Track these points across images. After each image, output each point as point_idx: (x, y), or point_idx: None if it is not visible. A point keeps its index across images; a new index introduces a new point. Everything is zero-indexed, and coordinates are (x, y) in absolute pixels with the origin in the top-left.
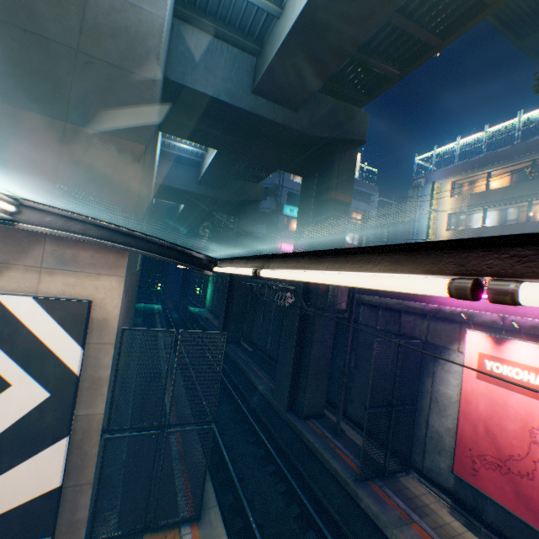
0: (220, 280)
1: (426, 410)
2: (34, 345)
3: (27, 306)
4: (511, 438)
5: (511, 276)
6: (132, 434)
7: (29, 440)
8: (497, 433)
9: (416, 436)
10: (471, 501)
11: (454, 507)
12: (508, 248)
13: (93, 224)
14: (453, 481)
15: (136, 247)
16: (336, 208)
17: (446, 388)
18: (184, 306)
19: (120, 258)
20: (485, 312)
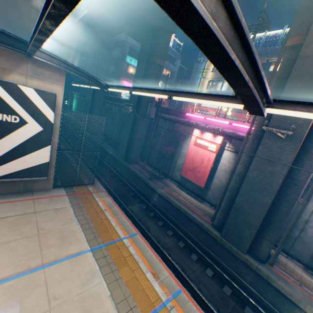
0: (82, 98)
1: (177, 158)
2: (36, 109)
3: (31, 92)
4: (197, 162)
5: (173, 96)
6: (69, 152)
7: (36, 144)
8: (194, 161)
9: (172, 167)
10: (183, 183)
11: (178, 185)
12: (174, 93)
13: (62, 62)
14: (180, 178)
15: (79, 75)
16: (156, 68)
17: (184, 150)
18: None
19: (62, 77)
20: (202, 123)
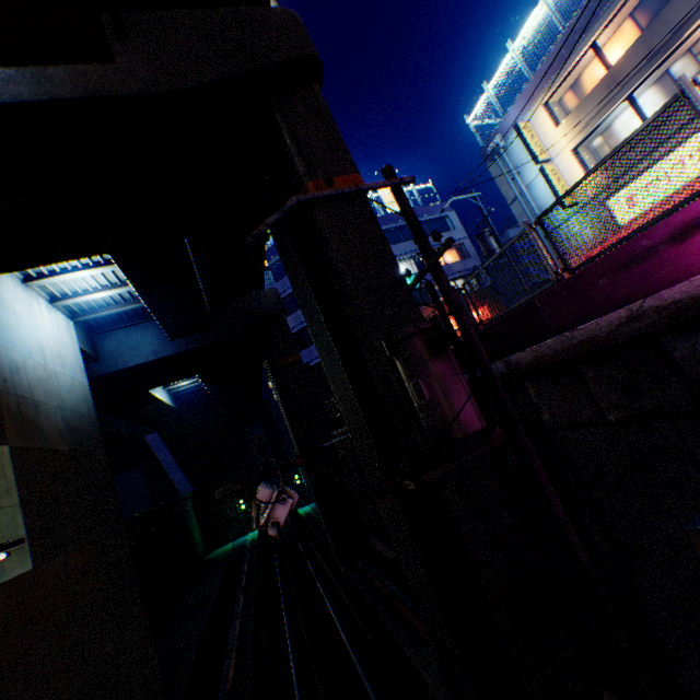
0: None
1: None
2: None
3: None
4: None
5: None
6: None
7: None
8: None
9: None
10: None
11: None
12: None
13: None
14: None
15: None
16: (336, 211)
17: None
18: (294, 509)
19: None
20: None
